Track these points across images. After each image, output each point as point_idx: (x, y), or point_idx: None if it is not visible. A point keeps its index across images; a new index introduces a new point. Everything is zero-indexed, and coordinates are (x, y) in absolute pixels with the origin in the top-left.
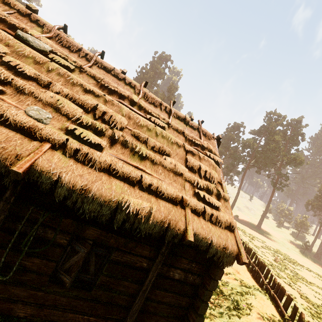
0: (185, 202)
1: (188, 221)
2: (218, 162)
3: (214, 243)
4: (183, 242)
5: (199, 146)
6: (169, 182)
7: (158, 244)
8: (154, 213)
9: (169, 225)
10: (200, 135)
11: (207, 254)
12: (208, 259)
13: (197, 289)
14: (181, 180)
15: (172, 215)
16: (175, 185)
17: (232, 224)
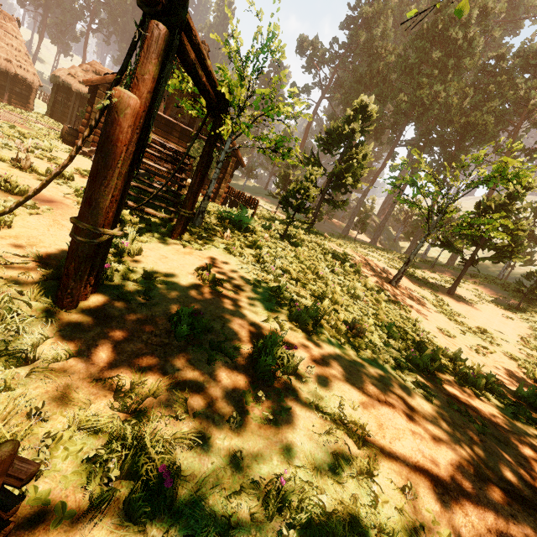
0: (12, 61)
1: (16, 68)
2: (23, 41)
3: (28, 78)
4: (16, 75)
5: (7, 28)
6: (1, 52)
7: (6, 77)
8: (2, 63)
9: (9, 69)
10: (5, 19)
11: (28, 84)
12: (29, 86)
13: (28, 97)
14: (5, 51)
15: (8, 65)
16: (4, 54)
17: (35, 73)
